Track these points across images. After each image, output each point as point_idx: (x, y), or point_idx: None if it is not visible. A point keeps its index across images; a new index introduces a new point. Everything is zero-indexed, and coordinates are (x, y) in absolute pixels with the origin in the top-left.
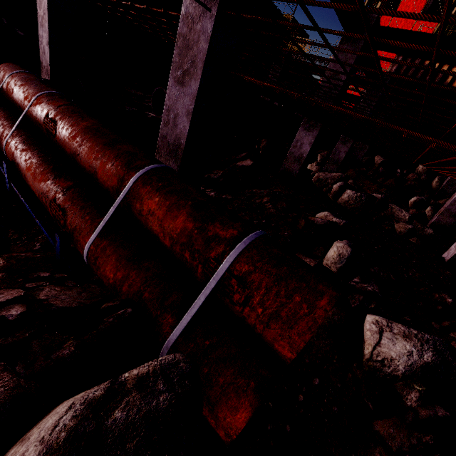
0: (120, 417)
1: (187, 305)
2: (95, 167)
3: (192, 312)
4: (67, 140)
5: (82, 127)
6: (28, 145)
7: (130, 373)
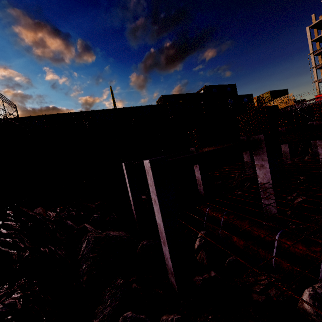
0: (318, 290)
1: (318, 273)
2: (260, 235)
3: (321, 274)
4: (243, 228)
5: (247, 223)
6: (229, 231)
7: (314, 285)
